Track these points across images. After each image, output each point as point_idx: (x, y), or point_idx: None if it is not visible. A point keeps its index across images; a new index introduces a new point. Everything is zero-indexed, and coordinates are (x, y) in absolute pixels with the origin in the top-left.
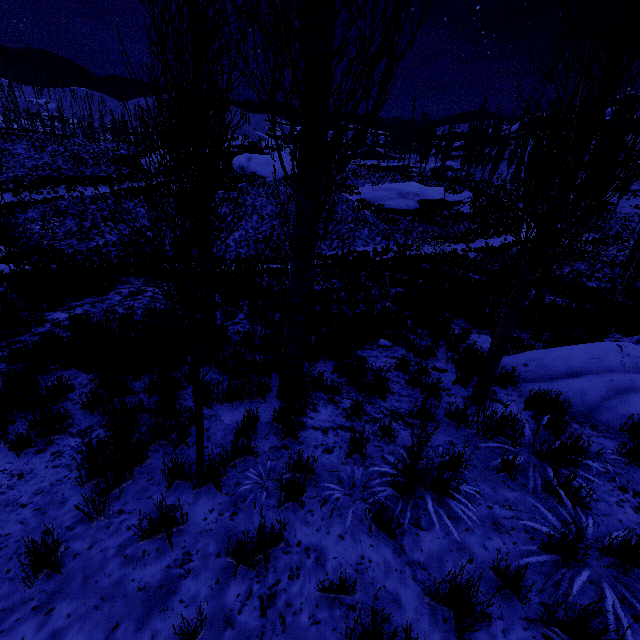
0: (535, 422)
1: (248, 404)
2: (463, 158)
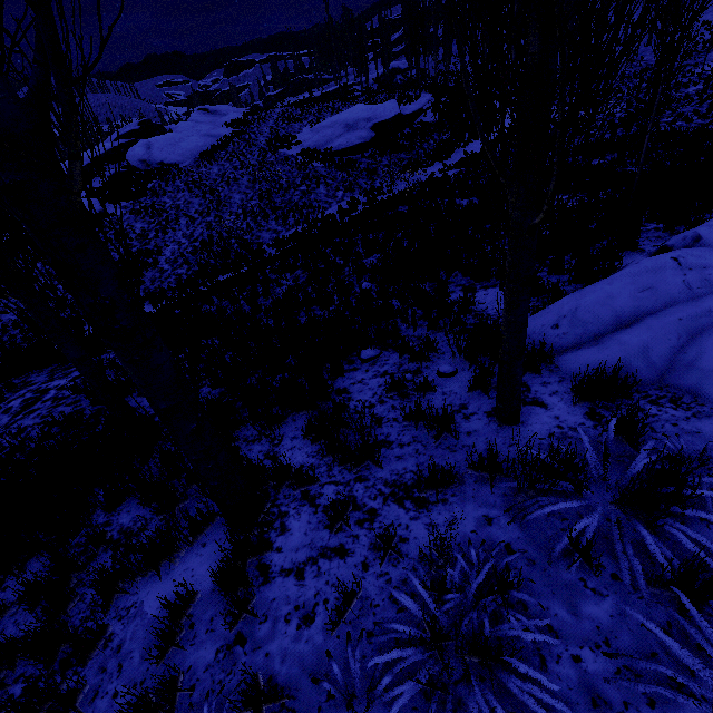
0: (595, 424)
1: (185, 557)
2: (407, 51)
